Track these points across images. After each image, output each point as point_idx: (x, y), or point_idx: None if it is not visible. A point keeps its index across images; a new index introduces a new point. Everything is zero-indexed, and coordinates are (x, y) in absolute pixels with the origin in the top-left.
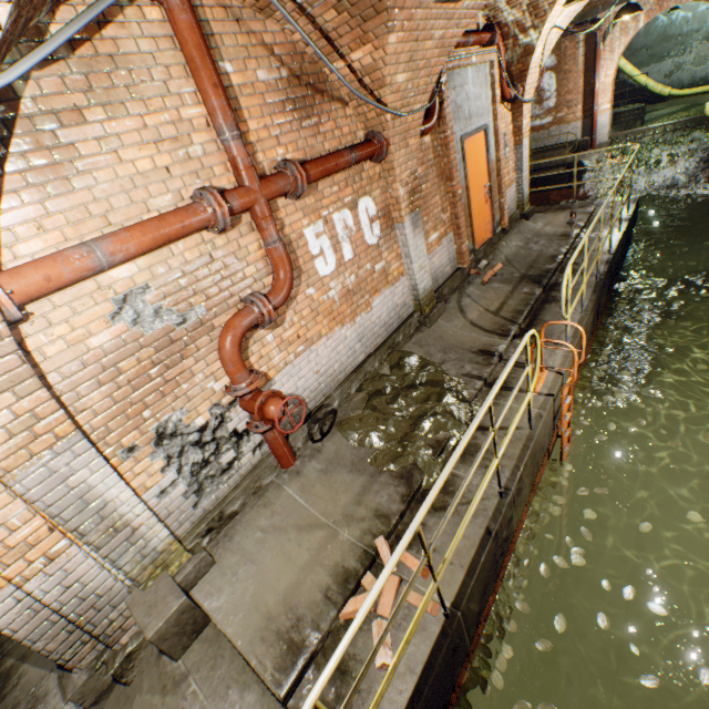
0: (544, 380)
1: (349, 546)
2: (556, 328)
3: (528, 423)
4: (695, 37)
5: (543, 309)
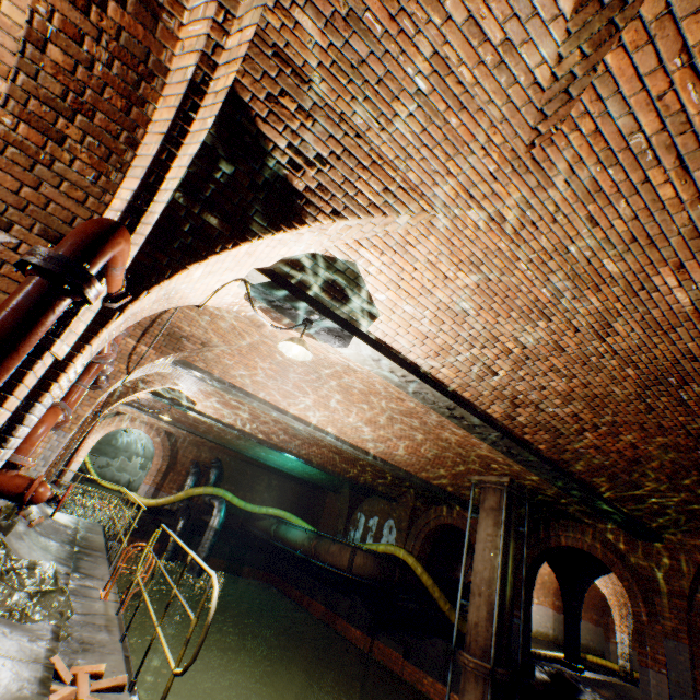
0: (110, 594)
1: (27, 663)
2: (99, 572)
3: (121, 607)
4: (125, 453)
5: (81, 561)
